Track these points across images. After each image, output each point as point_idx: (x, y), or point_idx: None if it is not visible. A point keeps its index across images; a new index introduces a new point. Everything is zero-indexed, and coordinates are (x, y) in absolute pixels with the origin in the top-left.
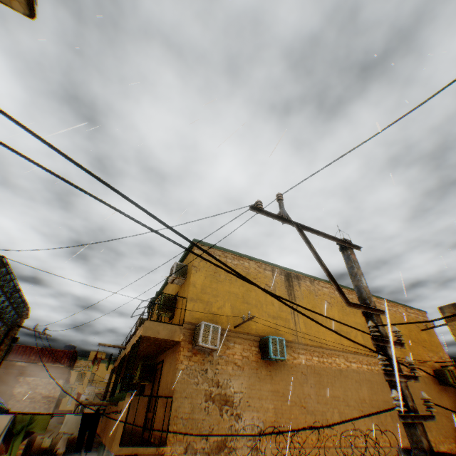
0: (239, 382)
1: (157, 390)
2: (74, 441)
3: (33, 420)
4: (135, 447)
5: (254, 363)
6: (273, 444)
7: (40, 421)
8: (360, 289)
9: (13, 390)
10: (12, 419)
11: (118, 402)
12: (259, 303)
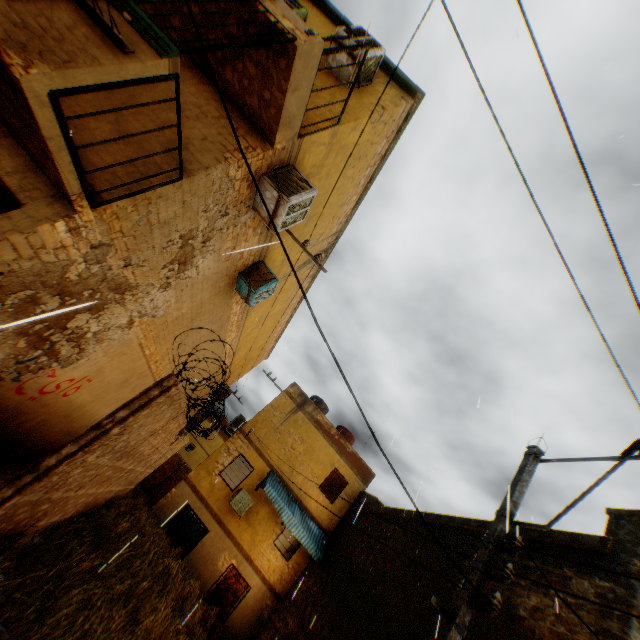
0: (209, 265)
1: None
2: None
3: None
4: (63, 143)
5: (234, 269)
6: (140, 335)
7: None
8: (520, 499)
9: None
10: None
11: None
12: (303, 238)
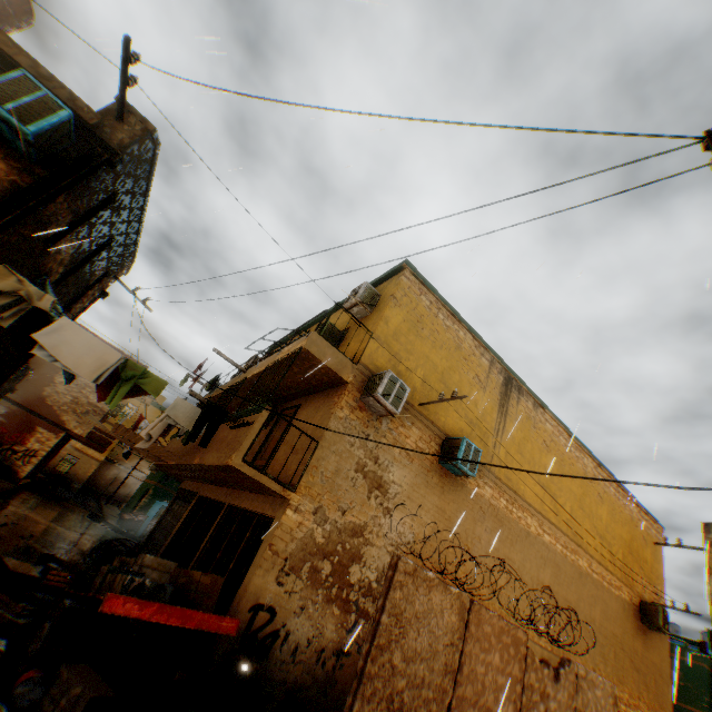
0: (401, 474)
1: (282, 437)
2: (95, 484)
3: (145, 375)
4: (259, 474)
5: (428, 462)
6: None
7: (153, 382)
8: None
9: (54, 376)
10: (121, 360)
11: (238, 420)
12: (460, 394)
